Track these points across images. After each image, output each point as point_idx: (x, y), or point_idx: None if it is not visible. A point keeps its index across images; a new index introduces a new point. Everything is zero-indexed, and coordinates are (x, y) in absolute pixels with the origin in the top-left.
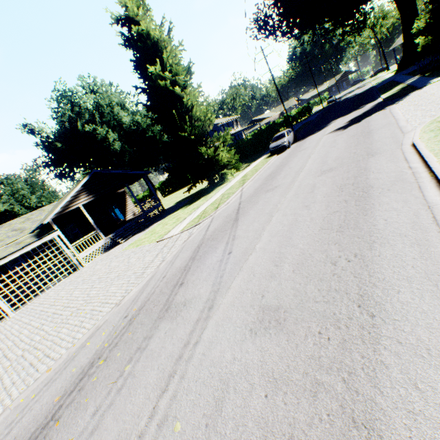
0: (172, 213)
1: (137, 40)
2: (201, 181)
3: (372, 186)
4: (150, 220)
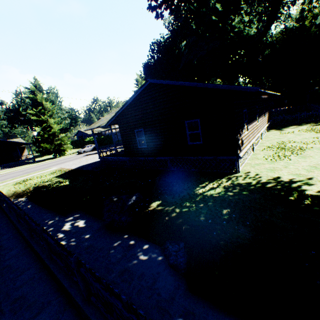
0: (27, 164)
1: (31, 97)
2: (49, 154)
3: (2, 180)
4: (24, 163)
